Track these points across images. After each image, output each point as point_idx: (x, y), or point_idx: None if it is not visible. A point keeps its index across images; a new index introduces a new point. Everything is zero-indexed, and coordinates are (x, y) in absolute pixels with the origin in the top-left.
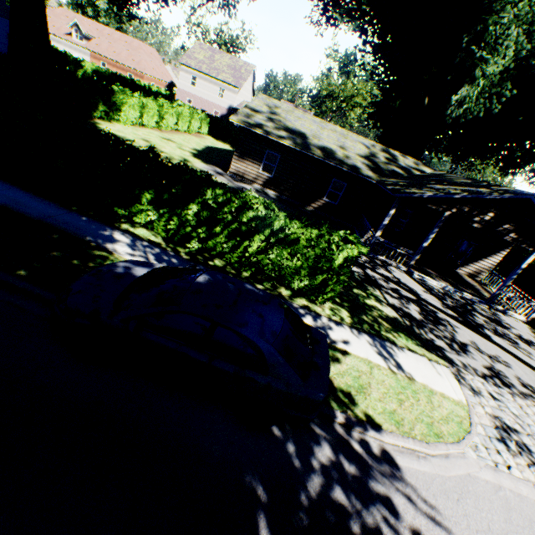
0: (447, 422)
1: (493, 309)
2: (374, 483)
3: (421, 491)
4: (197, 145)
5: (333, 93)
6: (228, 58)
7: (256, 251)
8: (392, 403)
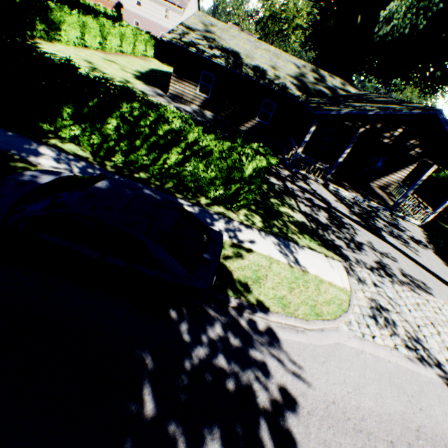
0: (329, 304)
1: (394, 216)
2: (254, 352)
3: (294, 357)
4: (141, 67)
5: (276, 14)
6: None
7: (174, 163)
8: (283, 290)
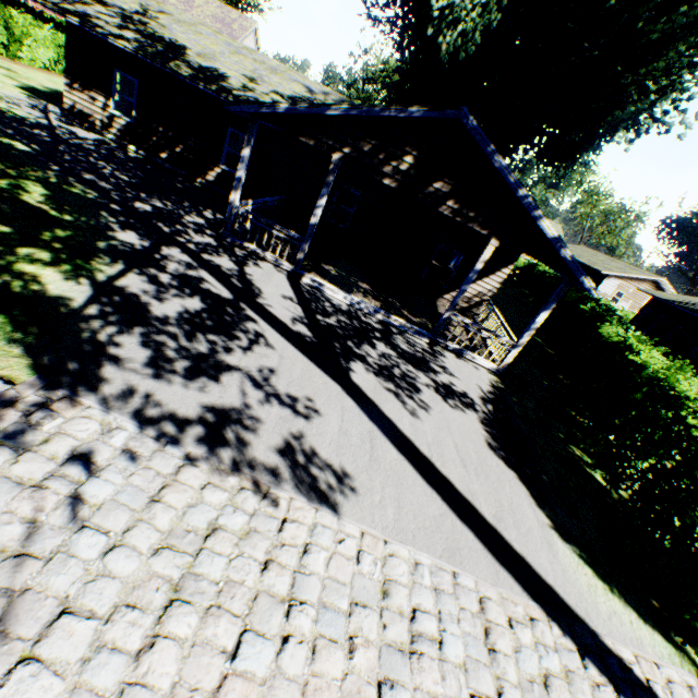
0: None
1: (443, 348)
2: None
3: None
4: None
5: (376, 76)
6: (216, 7)
7: None
8: None
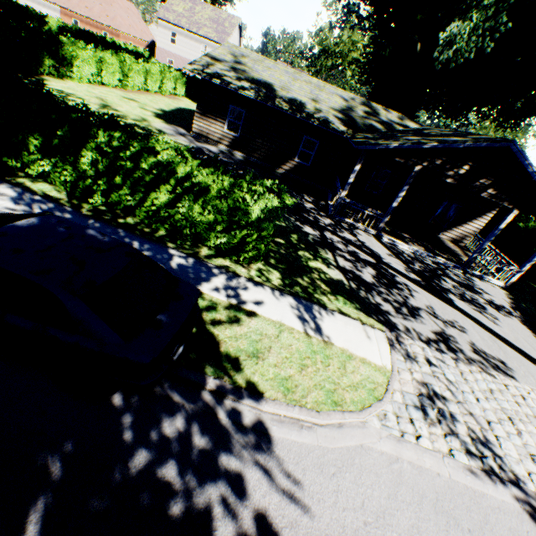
0: (356, 389)
1: (469, 275)
2: (227, 457)
3: (288, 465)
4: (167, 106)
5: (328, 48)
6: (210, 10)
7: (164, 204)
8: (291, 369)
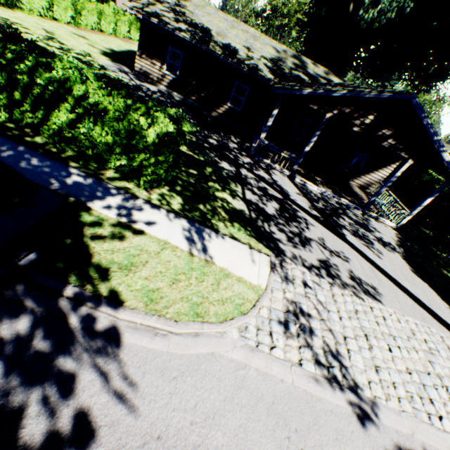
0: (223, 304)
1: (367, 215)
2: (64, 359)
3: (129, 369)
4: (118, 47)
5: (277, 7)
6: None
7: (65, 123)
8: (162, 282)
